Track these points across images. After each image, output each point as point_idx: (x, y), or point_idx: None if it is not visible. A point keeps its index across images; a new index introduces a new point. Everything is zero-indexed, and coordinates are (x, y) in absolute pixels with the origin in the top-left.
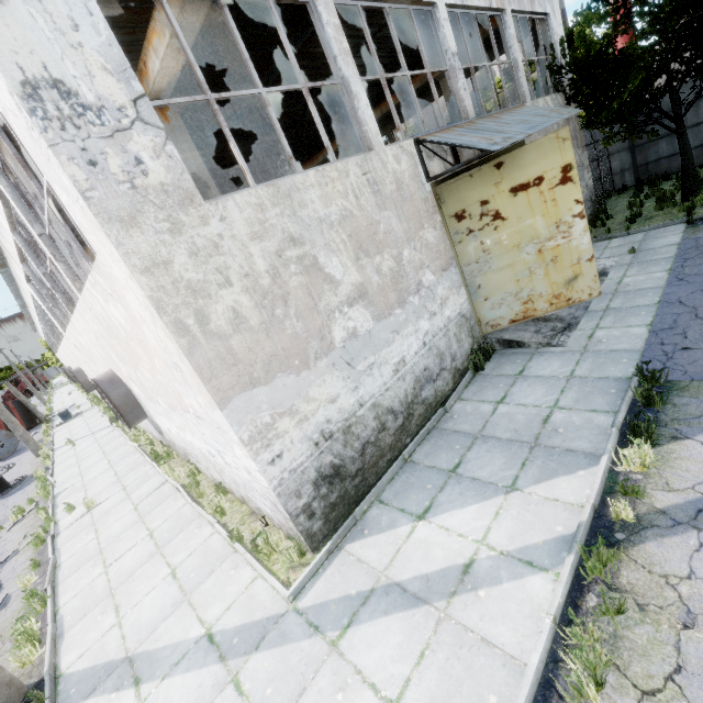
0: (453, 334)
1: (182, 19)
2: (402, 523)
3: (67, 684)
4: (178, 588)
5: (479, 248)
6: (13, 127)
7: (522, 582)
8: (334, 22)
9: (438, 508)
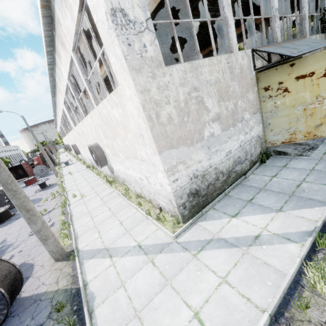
0: (253, 144)
1: None
2: (224, 217)
3: (82, 253)
4: (124, 228)
5: (273, 105)
6: (98, 29)
7: (284, 245)
8: None
9: (242, 214)
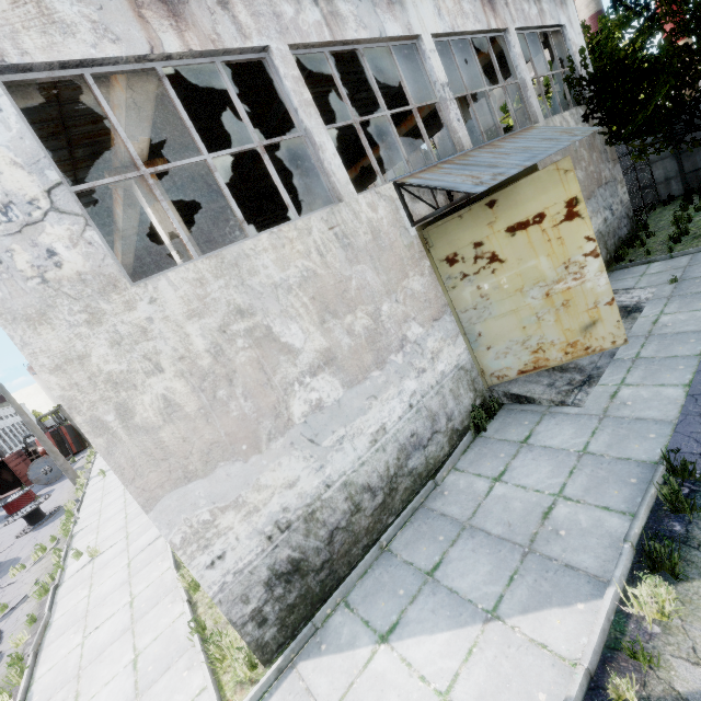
0: (448, 390)
1: (132, 92)
2: (363, 643)
3: None
4: (133, 683)
5: (476, 293)
6: None
7: None
8: (293, 74)
9: (405, 627)
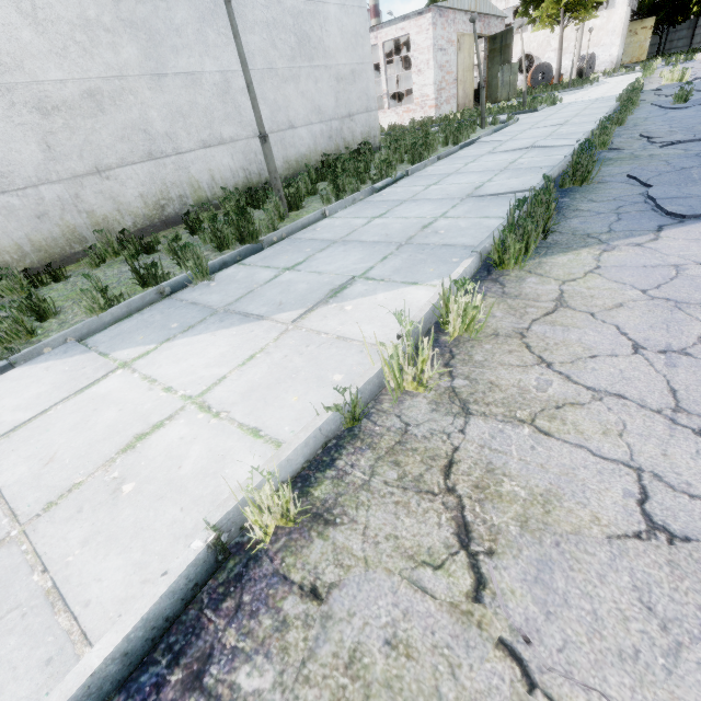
0: (620, 59)
1: None
2: None
3: None
4: None
5: (630, 41)
6: None
7: None
8: None
9: None
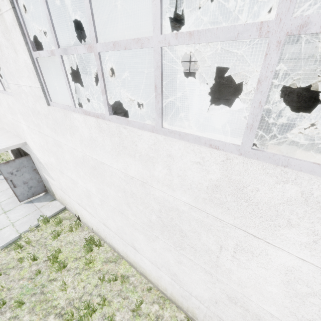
0: None
1: None
2: None
3: None
4: None
5: None
6: None
7: None
8: None
9: None
